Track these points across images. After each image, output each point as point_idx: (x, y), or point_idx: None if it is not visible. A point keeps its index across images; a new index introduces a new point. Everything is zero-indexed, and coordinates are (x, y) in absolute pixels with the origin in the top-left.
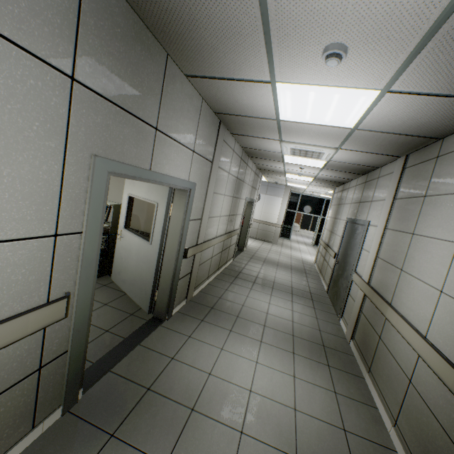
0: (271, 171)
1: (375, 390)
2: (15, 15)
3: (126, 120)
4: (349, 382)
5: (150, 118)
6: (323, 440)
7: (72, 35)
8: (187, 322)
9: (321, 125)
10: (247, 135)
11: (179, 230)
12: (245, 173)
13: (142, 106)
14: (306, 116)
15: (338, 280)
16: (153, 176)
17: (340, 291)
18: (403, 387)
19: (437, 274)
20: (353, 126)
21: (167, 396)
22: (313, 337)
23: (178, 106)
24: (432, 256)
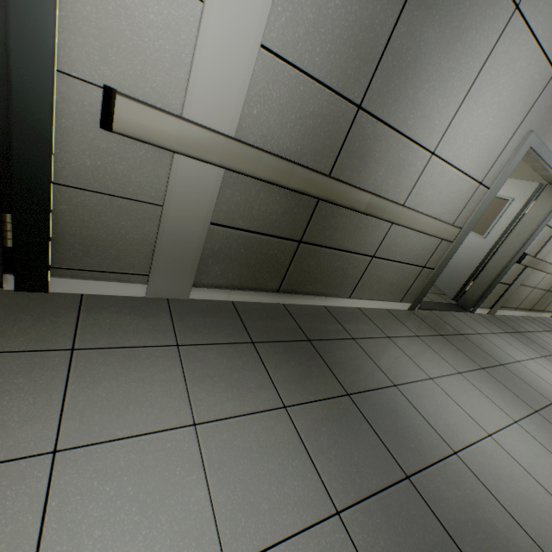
0: None
1: None
2: None
3: None
4: None
5: None
6: None
7: None
8: (490, 324)
9: None
10: None
11: (530, 229)
12: None
13: None
14: None
15: None
16: (550, 161)
17: None
18: None
19: None
20: None
21: (477, 346)
22: None
23: None
24: None
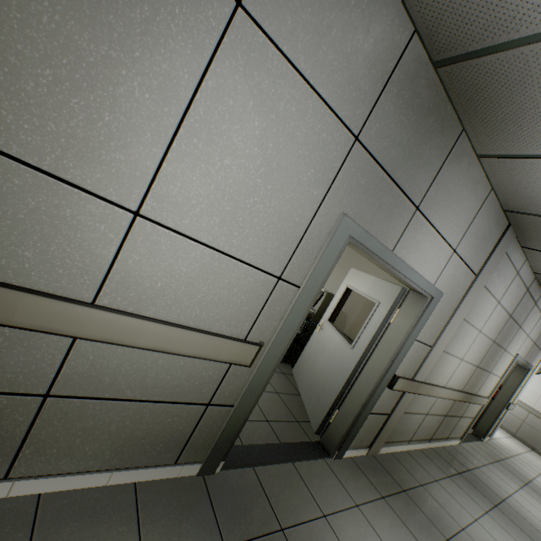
0: None
1: None
2: (336, 83)
3: (388, 189)
4: None
5: (415, 194)
6: None
7: (372, 101)
8: (360, 482)
9: None
10: None
11: (395, 344)
12: (527, 315)
13: (411, 179)
14: None
15: None
16: (392, 260)
17: None
18: None
19: None
20: None
21: None
22: None
23: (453, 190)
24: None
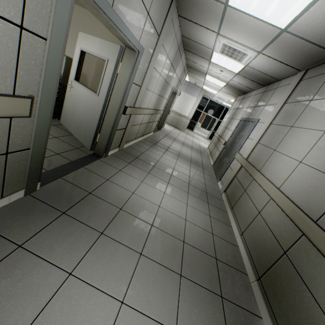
0: (196, 70)
1: (233, 218)
2: None
3: None
4: (218, 213)
5: None
6: (200, 236)
7: None
8: (119, 162)
9: (259, 20)
10: (191, 21)
11: (123, 87)
12: (178, 64)
13: None
14: (252, 5)
15: (223, 158)
16: (113, 17)
17: (223, 165)
18: (253, 216)
19: (301, 151)
20: (284, 27)
21: (103, 199)
22: (201, 187)
23: None
24: (302, 140)
